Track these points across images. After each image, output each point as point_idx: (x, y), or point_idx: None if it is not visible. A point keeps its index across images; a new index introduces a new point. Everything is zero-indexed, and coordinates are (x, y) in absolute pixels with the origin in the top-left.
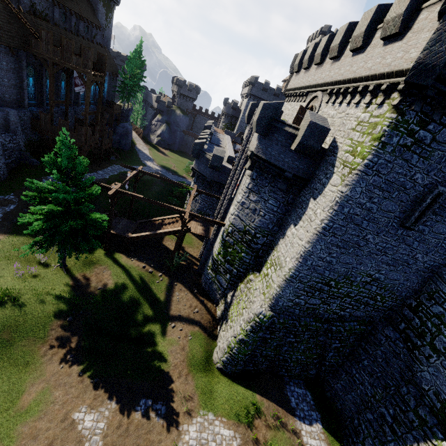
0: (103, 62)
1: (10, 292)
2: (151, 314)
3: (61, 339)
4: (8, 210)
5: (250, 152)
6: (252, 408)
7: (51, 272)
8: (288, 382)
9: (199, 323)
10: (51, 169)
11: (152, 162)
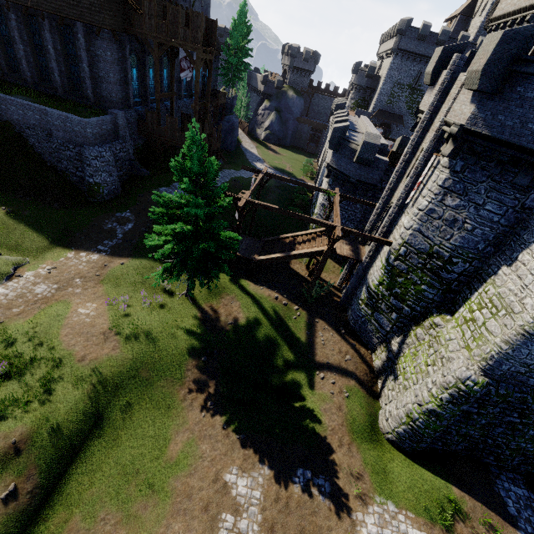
0: (212, 31)
1: (143, 324)
2: (292, 359)
3: (198, 381)
4: (126, 230)
5: (457, 126)
6: (449, 506)
7: (177, 302)
8: (498, 476)
9: (354, 375)
10: (180, 177)
11: (263, 163)
